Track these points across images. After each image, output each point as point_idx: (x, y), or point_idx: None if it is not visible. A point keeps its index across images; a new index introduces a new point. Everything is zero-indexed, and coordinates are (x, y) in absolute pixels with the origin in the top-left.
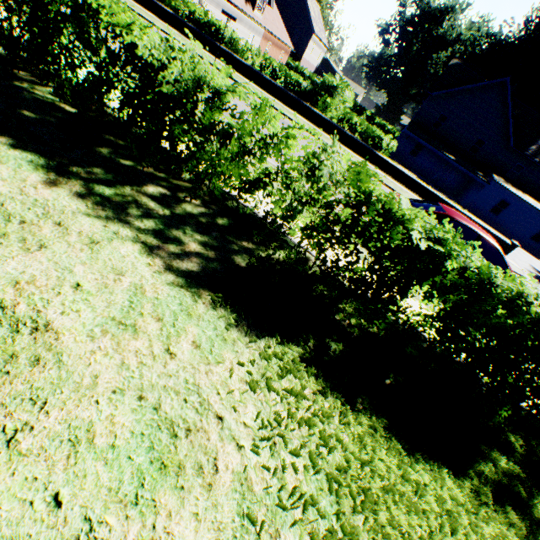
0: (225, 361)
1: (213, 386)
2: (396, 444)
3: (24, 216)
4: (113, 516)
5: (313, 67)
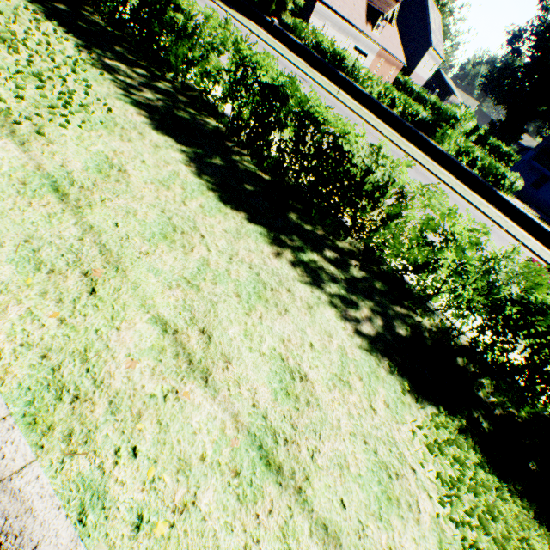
0: (407, 422)
1: (403, 442)
2: (546, 529)
3: (270, 284)
4: (371, 524)
5: (423, 81)
